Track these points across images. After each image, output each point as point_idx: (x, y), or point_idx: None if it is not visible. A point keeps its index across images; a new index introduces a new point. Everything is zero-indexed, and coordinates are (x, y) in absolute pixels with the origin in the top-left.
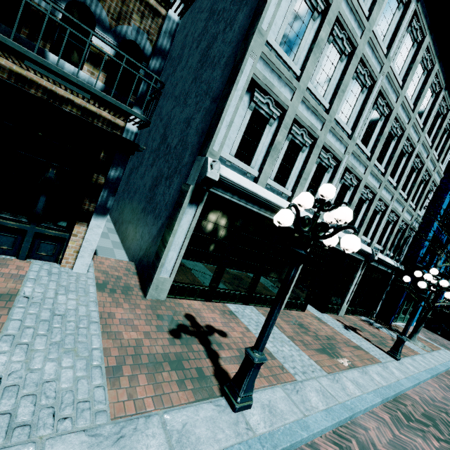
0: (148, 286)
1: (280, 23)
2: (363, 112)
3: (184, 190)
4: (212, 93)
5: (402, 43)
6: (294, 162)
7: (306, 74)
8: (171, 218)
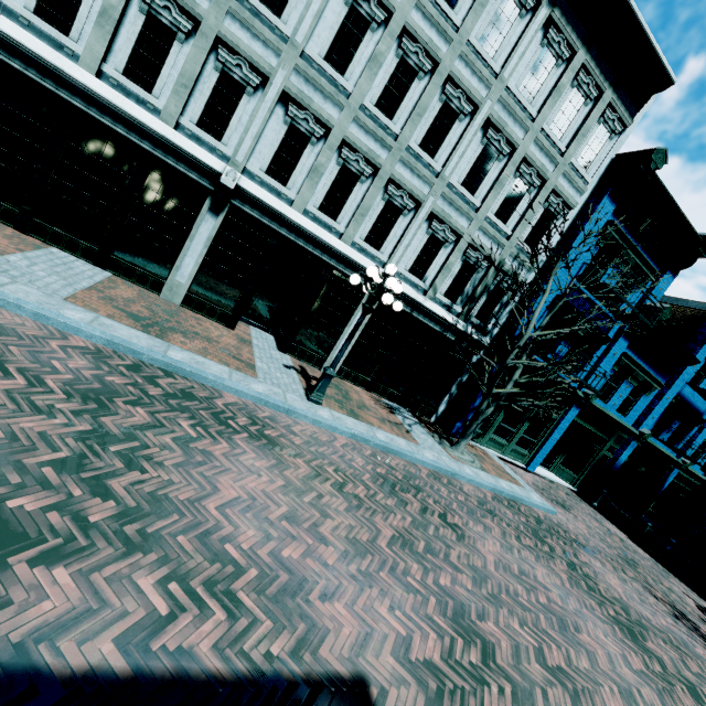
0: None
1: None
2: (311, 0)
3: None
4: None
5: None
6: (166, 56)
7: None
8: None
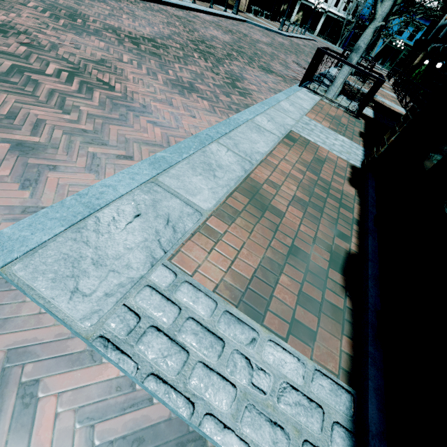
0: None
1: None
2: None
3: None
4: None
5: None
6: None
7: None
8: None
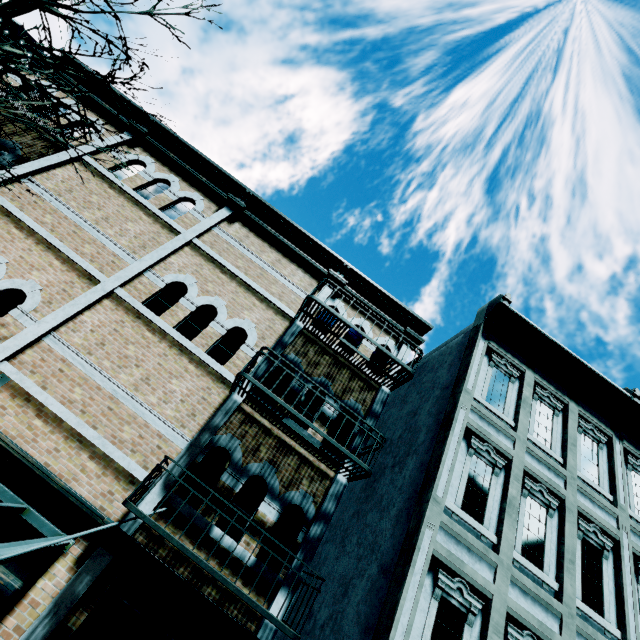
0: None
1: (456, 483)
2: (625, 594)
3: None
4: (380, 556)
5: (630, 483)
6: None
7: (505, 542)
8: None
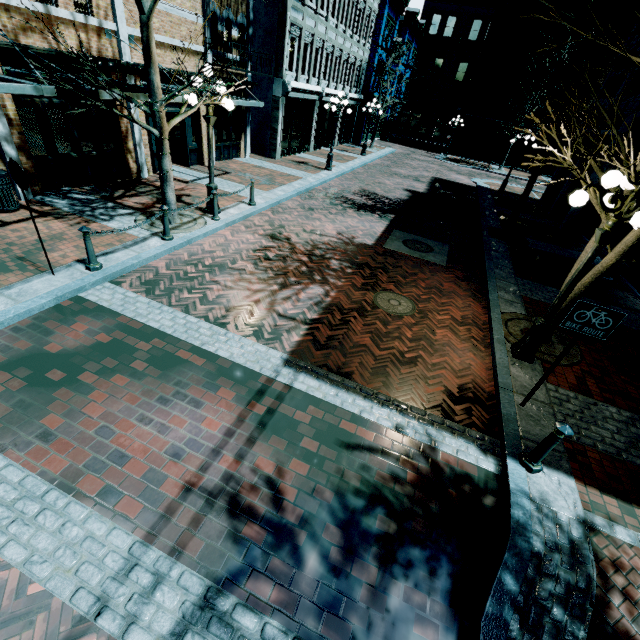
0: (274, 155)
1: None
2: None
3: (276, 100)
4: (263, 26)
5: None
6: (306, 56)
7: None
8: (273, 117)
